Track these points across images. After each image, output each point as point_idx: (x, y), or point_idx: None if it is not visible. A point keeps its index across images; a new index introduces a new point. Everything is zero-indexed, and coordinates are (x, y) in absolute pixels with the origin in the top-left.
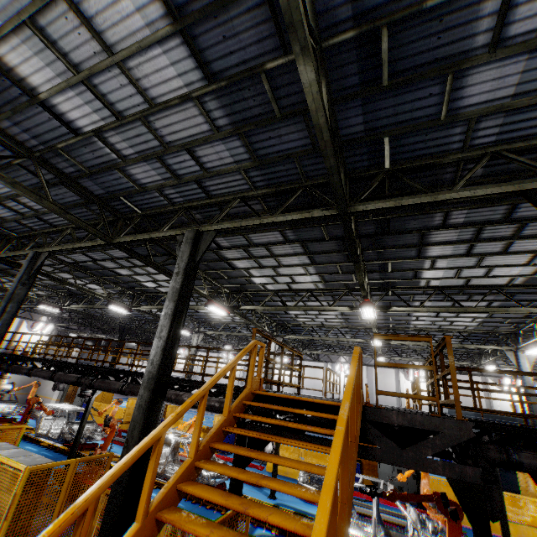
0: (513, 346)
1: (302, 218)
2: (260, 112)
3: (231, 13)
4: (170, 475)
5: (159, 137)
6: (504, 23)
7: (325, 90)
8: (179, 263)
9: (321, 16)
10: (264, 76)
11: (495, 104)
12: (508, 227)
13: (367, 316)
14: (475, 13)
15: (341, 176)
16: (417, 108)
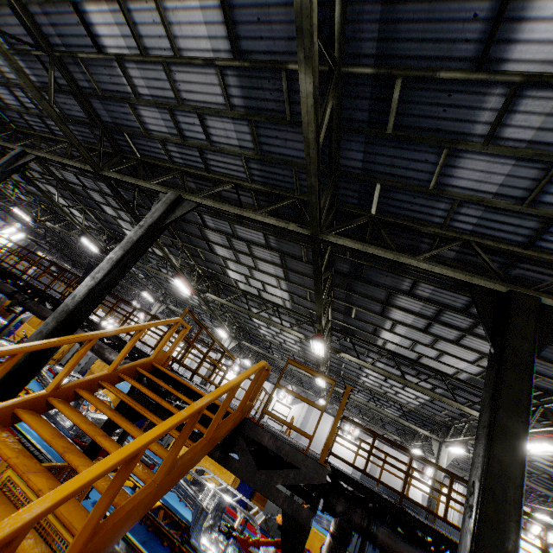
0: (442, 438)
1: (277, 226)
2: (274, 107)
3: (270, 0)
4: (61, 421)
5: (175, 89)
6: (502, 122)
7: (330, 111)
8: (148, 217)
9: (349, 41)
10: (285, 75)
11: (479, 195)
12: (465, 319)
13: (317, 351)
14: (480, 102)
15: (327, 202)
16: (412, 168)
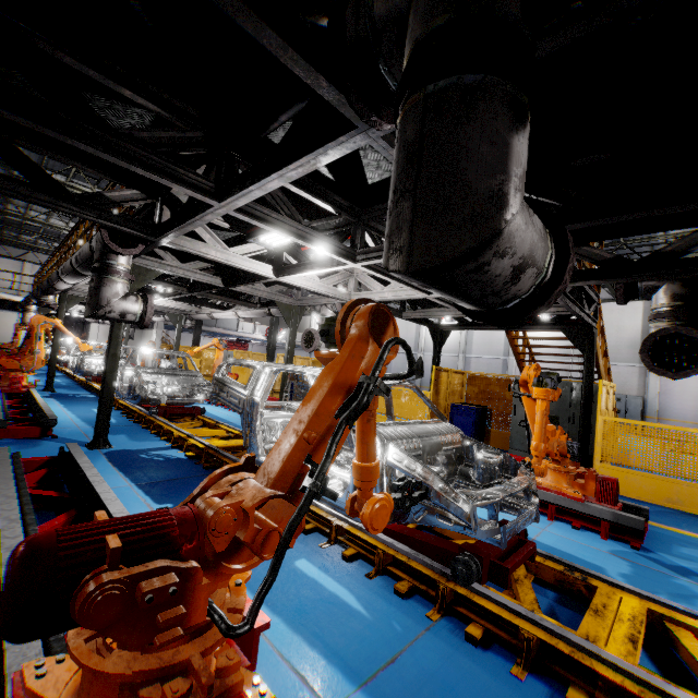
0: None
1: None
2: None
3: None
4: (123, 392)
5: None
6: None
7: None
8: None
9: None
10: None
11: None
12: None
13: None
14: None
15: None
16: None
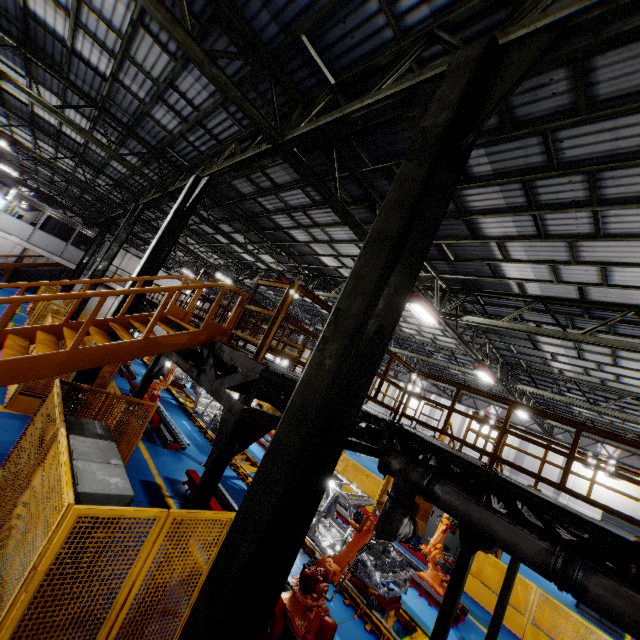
0: None
1: (252, 155)
2: None
3: None
4: (205, 418)
5: (147, 74)
6: None
7: None
8: (175, 205)
9: None
10: None
11: None
12: (572, 182)
13: (429, 321)
14: None
15: (274, 98)
16: None
